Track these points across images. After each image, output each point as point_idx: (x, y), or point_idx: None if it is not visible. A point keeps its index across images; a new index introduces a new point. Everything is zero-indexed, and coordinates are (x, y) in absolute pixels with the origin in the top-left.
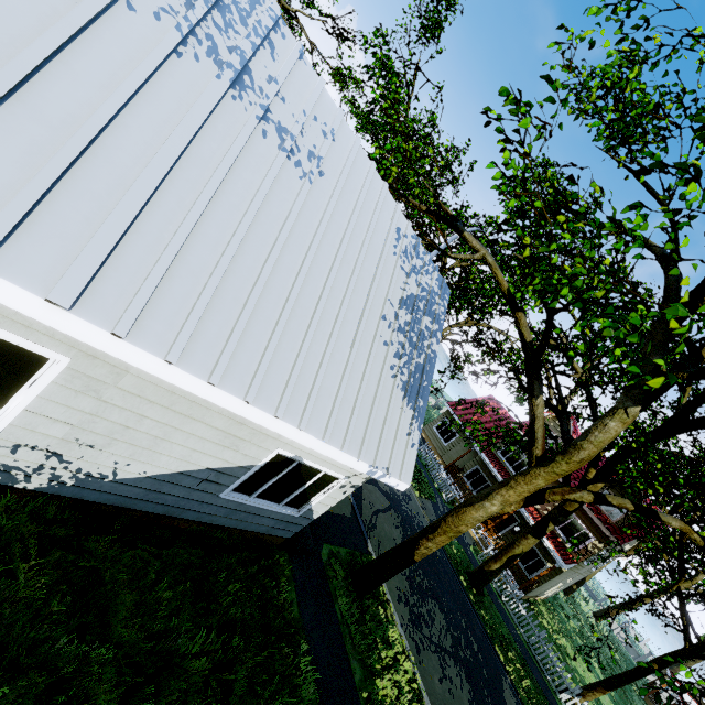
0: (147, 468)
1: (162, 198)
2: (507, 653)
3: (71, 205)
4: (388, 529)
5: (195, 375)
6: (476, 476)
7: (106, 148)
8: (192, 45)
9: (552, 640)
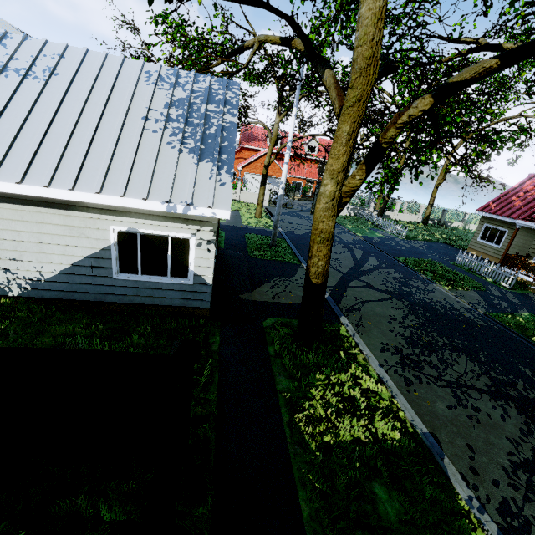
0: (54, 267)
1: None
2: None
3: None
4: (380, 310)
5: None
6: None
7: None
8: None
9: None
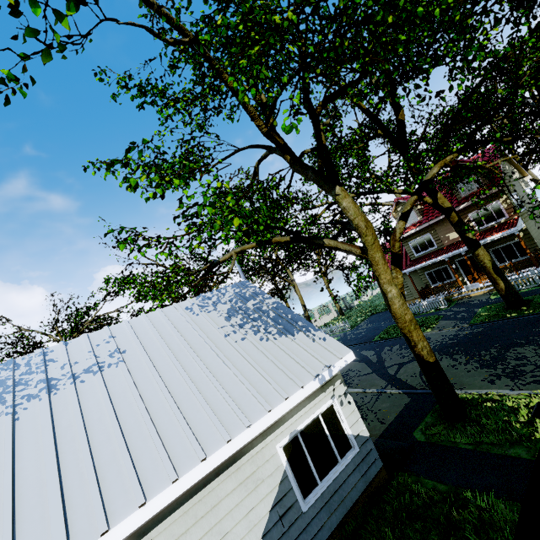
0: None
1: (65, 463)
2: None
3: (29, 524)
4: None
5: (163, 490)
6: (434, 276)
7: (22, 486)
8: (19, 409)
9: None
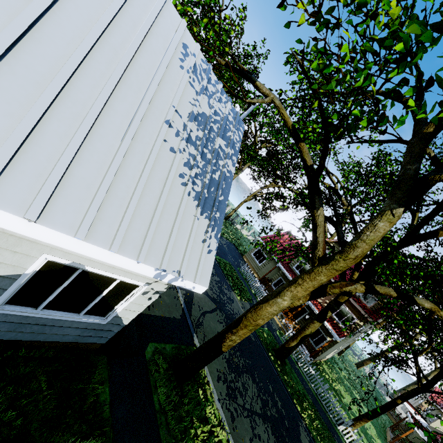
0: None
1: None
2: (302, 404)
3: None
4: (213, 325)
5: None
6: (280, 284)
7: None
8: None
9: (332, 387)
